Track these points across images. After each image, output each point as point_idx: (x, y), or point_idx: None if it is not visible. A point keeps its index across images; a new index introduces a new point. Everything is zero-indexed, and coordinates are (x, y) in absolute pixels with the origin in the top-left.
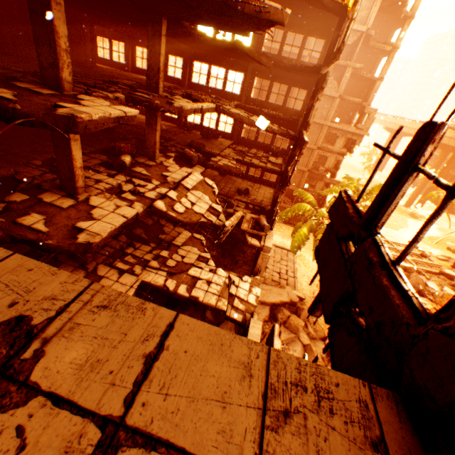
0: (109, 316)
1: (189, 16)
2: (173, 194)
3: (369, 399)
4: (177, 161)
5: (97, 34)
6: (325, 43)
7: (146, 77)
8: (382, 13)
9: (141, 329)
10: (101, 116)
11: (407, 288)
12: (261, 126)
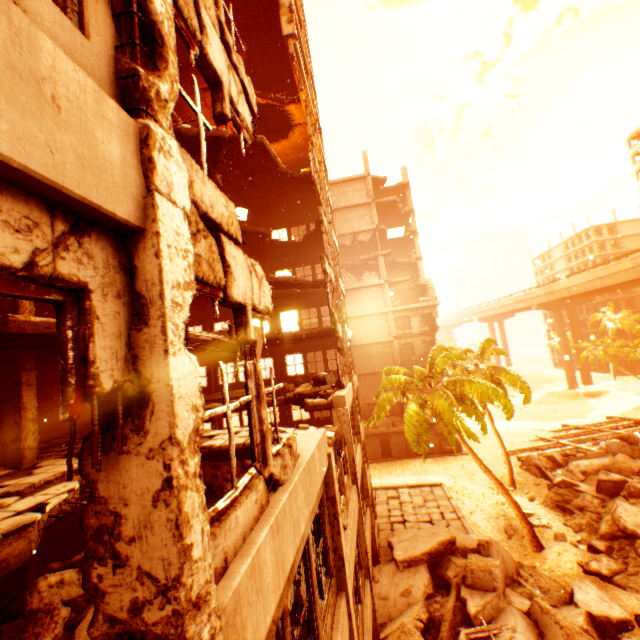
0: None
1: None
2: None
3: None
4: None
5: None
6: None
7: None
8: (385, 217)
9: None
10: None
11: None
12: (243, 218)
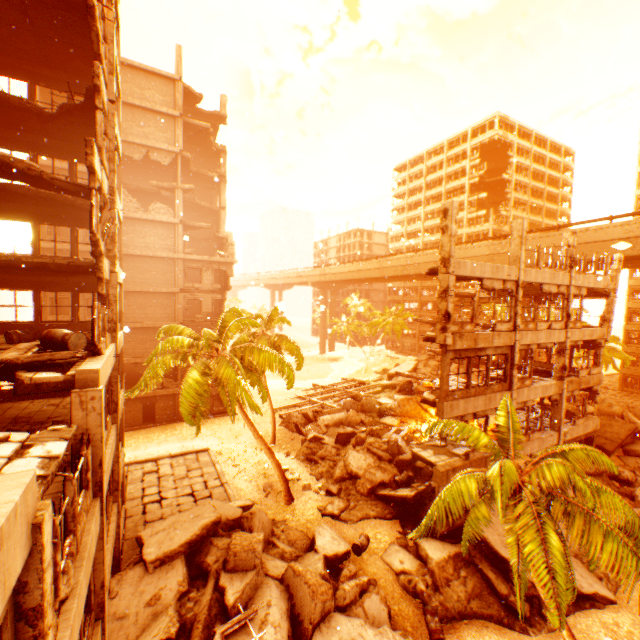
0: None
1: None
2: None
3: None
4: None
5: None
6: None
7: None
8: (193, 145)
9: None
10: None
11: None
12: None
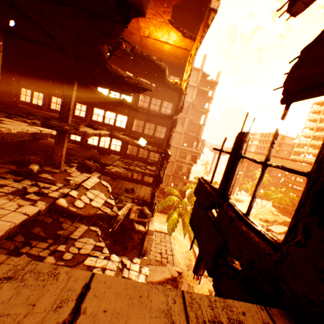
0: (14, 287)
1: (93, 82)
2: (75, 193)
3: (270, 321)
4: (79, 169)
5: (23, 87)
6: (173, 105)
7: (58, 114)
8: (198, 95)
9: (53, 296)
10: (19, 131)
11: (260, 229)
12: (142, 144)
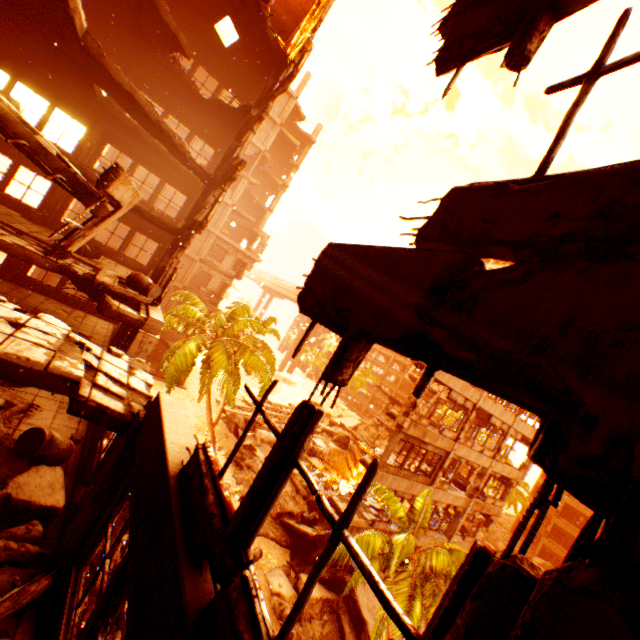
0: None
1: None
2: None
3: None
4: None
5: None
6: None
7: None
8: (276, 149)
9: None
10: None
11: None
12: (225, 39)
